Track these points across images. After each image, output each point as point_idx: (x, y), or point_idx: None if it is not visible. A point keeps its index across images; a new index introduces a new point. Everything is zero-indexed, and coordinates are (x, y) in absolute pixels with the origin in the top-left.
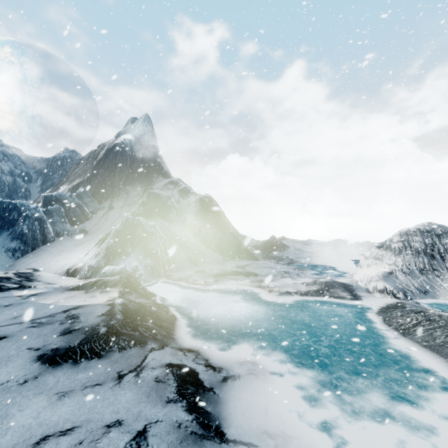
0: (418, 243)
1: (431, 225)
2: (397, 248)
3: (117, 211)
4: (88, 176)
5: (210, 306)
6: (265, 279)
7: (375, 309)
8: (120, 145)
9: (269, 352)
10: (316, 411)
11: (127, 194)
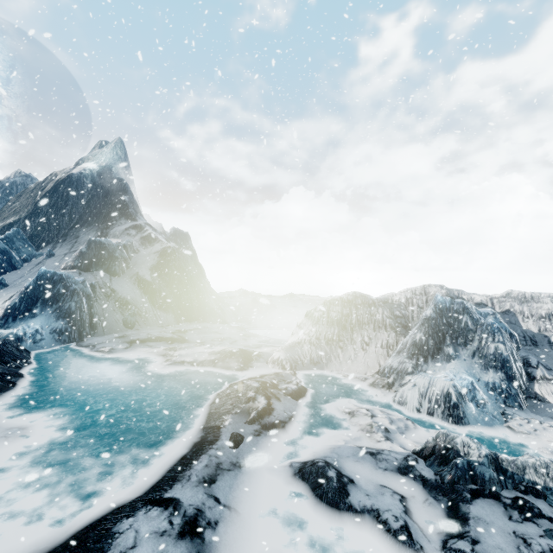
0: (336, 313)
1: (355, 294)
2: (316, 318)
3: (56, 260)
4: (27, 213)
5: (83, 375)
6: (179, 347)
7: (242, 379)
8: (77, 177)
9: (63, 419)
10: (24, 463)
11: (76, 239)
